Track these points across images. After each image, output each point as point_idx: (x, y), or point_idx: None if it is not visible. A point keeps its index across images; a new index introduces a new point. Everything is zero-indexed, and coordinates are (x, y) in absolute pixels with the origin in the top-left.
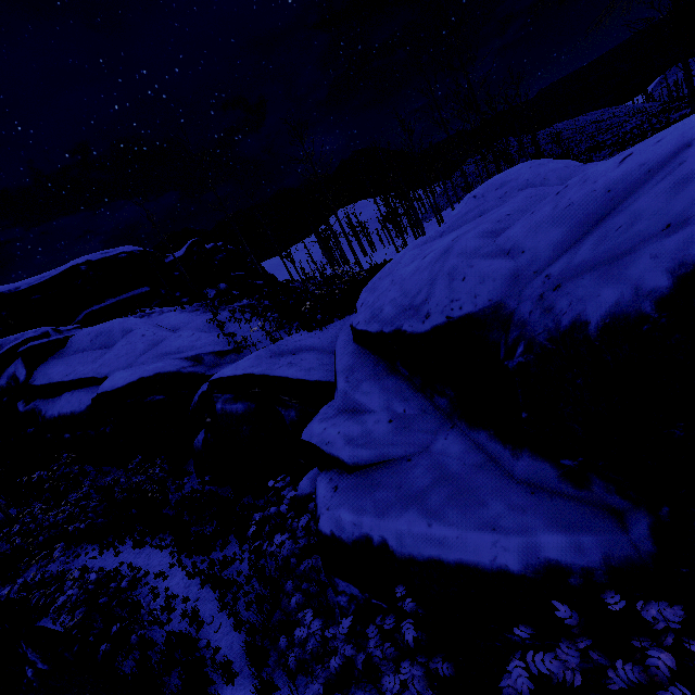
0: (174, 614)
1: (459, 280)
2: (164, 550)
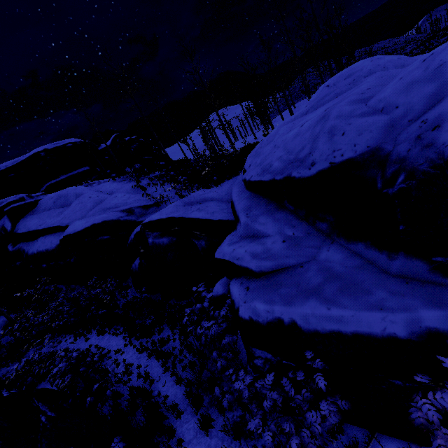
0: (132, 375)
1: (339, 135)
2: (118, 335)
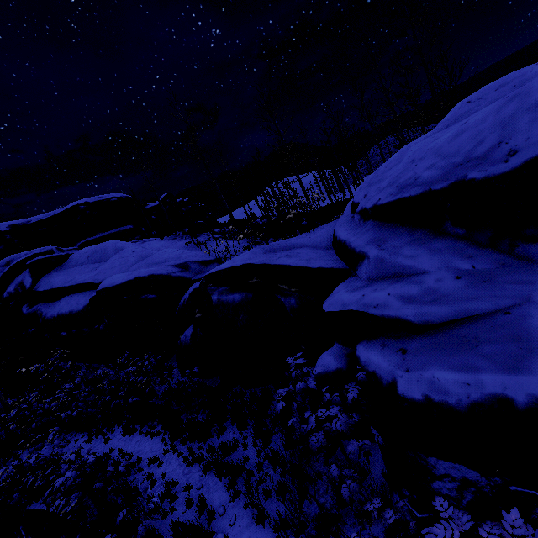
0: (176, 502)
1: None
2: (154, 437)
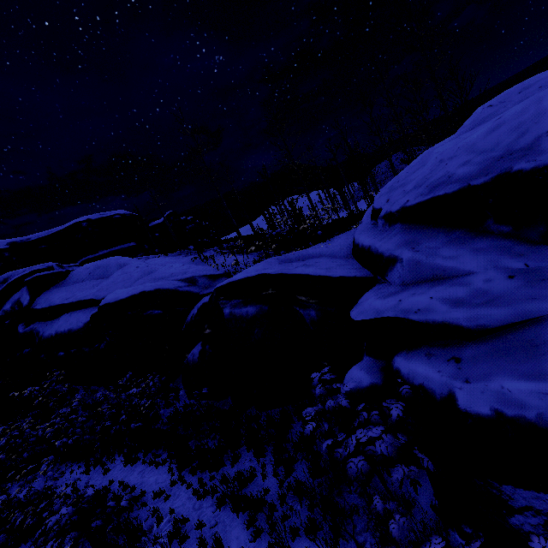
0: (186, 543)
1: None
2: (159, 466)
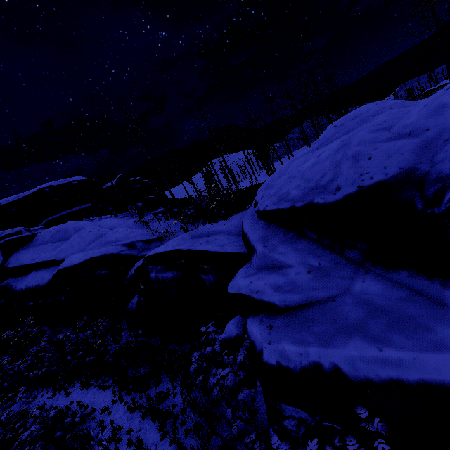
0: (120, 443)
1: (365, 160)
2: (106, 389)
